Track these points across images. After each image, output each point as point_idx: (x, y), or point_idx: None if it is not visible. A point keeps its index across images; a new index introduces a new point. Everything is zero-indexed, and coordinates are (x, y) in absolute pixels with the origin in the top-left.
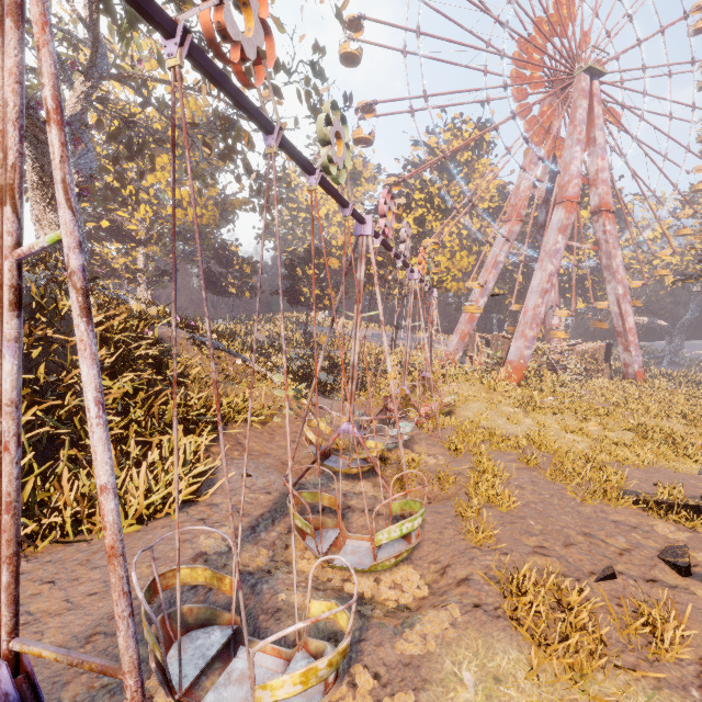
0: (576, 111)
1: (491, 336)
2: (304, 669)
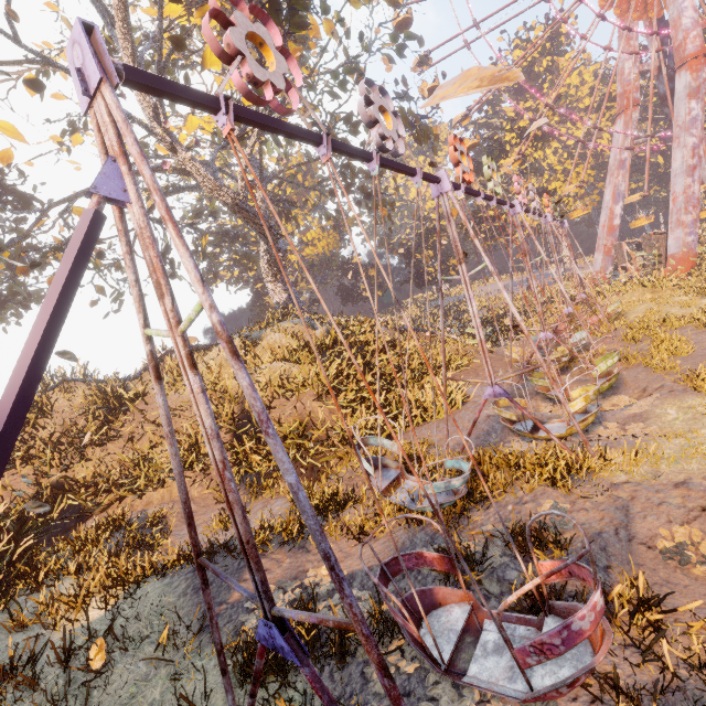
0: None
1: (641, 238)
2: (583, 396)
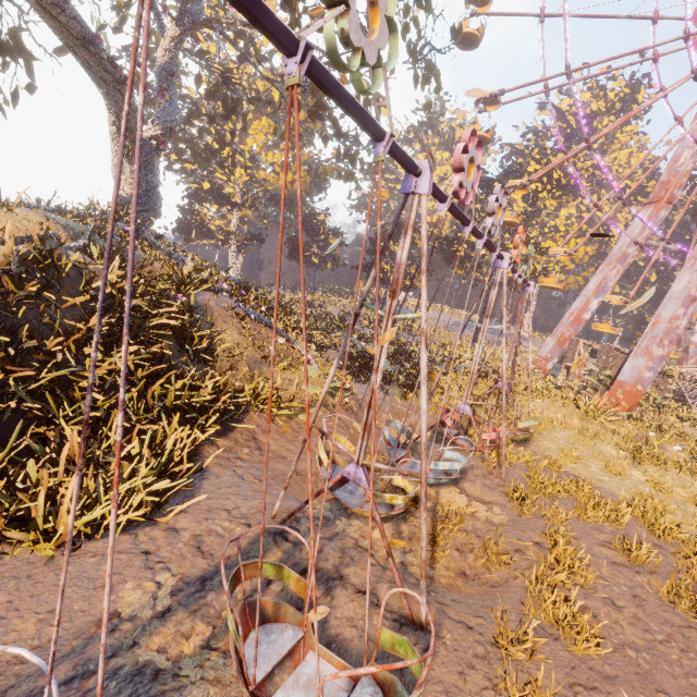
0: None
1: (601, 346)
2: None
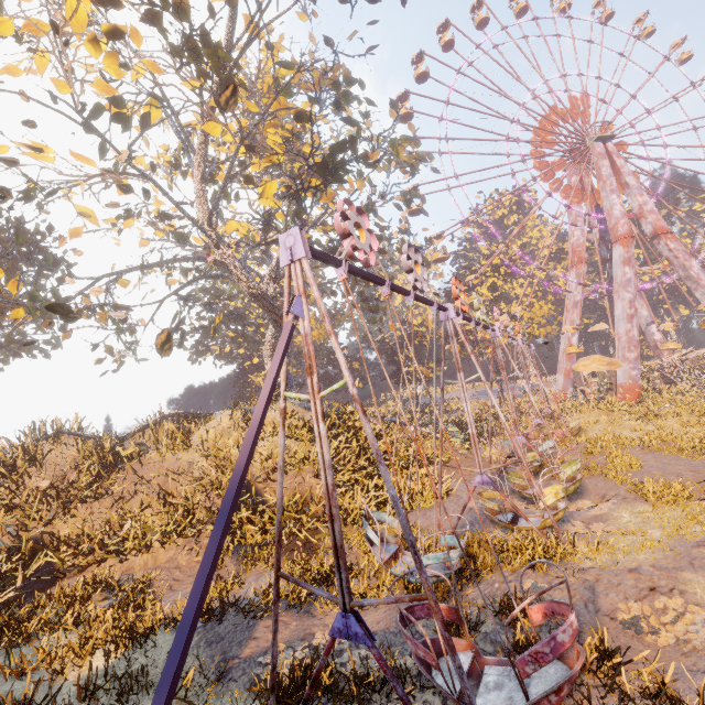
0: (600, 170)
1: None
2: (554, 492)
